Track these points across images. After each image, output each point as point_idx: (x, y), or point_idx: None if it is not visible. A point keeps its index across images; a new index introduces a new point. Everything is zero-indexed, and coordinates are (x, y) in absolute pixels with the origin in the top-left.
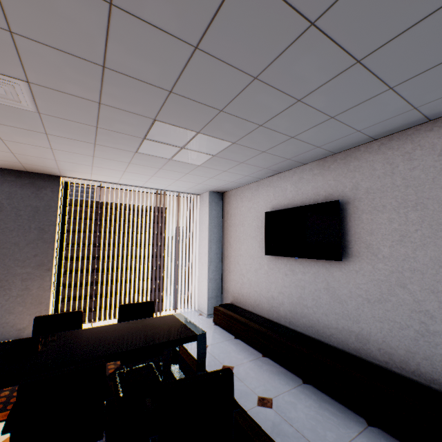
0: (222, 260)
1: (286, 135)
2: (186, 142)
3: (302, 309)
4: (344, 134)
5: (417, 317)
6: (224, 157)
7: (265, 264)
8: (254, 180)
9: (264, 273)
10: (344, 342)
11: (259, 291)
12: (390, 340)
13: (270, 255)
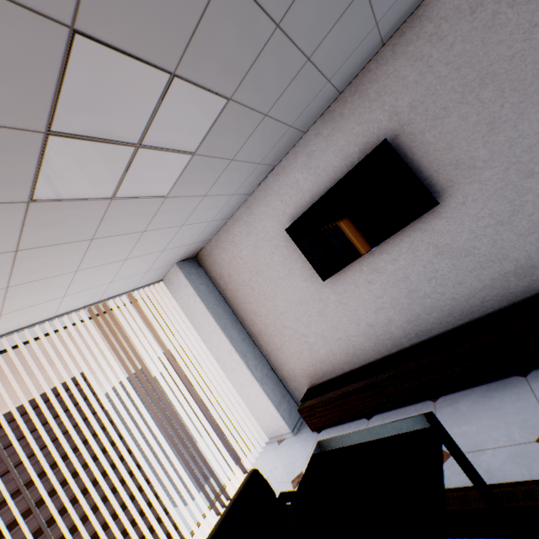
0: (256, 344)
1: (302, 55)
2: (147, 121)
3: (422, 304)
4: (362, 36)
5: None
6: (209, 154)
7: (330, 294)
8: (240, 203)
9: (335, 307)
10: (505, 295)
11: (344, 335)
12: None
13: (329, 278)
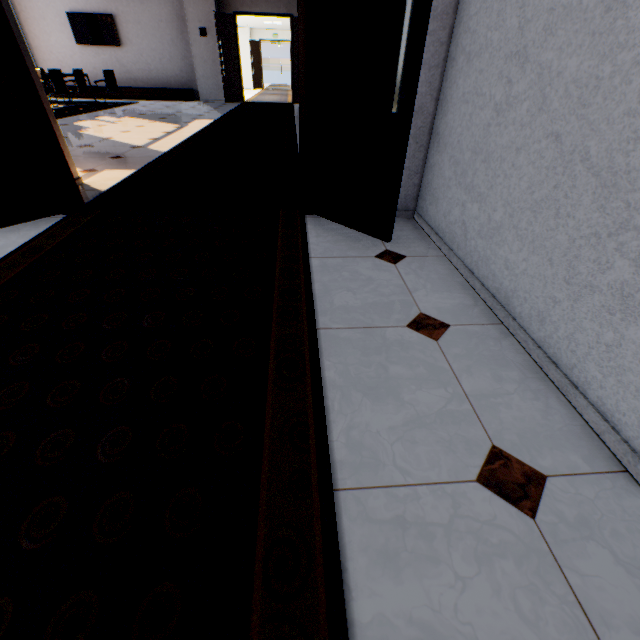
0: (32, 52)
1: None
2: None
3: None
4: None
5: (148, 67)
6: None
7: (79, 52)
8: None
9: (79, 59)
10: (131, 85)
11: None
12: (143, 78)
13: (80, 46)
